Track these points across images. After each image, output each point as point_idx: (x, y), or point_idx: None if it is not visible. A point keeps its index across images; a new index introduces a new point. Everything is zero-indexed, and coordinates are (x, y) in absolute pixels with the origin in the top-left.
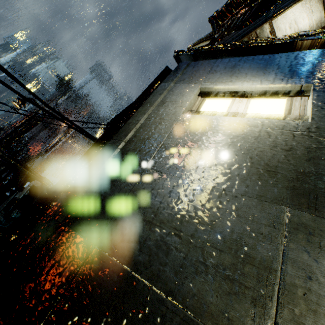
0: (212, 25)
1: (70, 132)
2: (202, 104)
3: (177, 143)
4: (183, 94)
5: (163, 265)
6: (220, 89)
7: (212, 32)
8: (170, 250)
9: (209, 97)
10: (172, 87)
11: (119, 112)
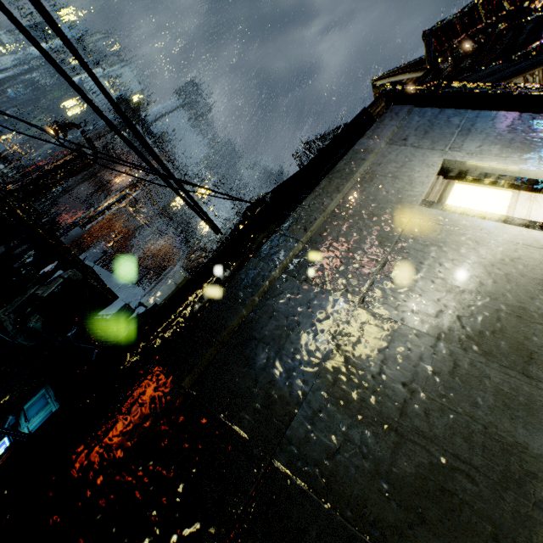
0: (427, 46)
1: (134, 193)
2: (448, 192)
3: (419, 265)
4: (411, 167)
5: (445, 541)
6: (486, 169)
7: (421, 59)
8: (456, 508)
9: (461, 181)
10: (385, 150)
11: (283, 182)
